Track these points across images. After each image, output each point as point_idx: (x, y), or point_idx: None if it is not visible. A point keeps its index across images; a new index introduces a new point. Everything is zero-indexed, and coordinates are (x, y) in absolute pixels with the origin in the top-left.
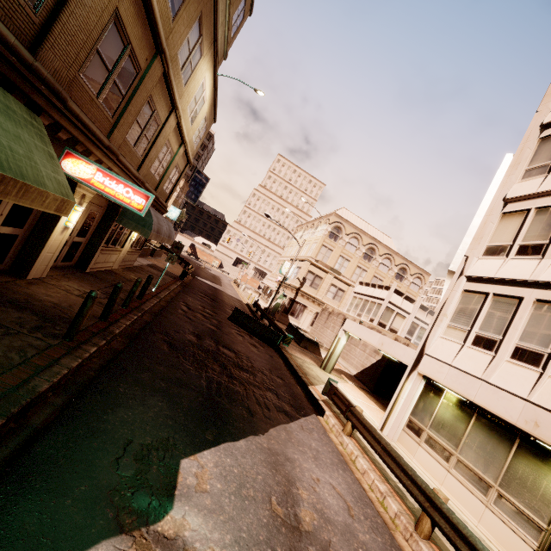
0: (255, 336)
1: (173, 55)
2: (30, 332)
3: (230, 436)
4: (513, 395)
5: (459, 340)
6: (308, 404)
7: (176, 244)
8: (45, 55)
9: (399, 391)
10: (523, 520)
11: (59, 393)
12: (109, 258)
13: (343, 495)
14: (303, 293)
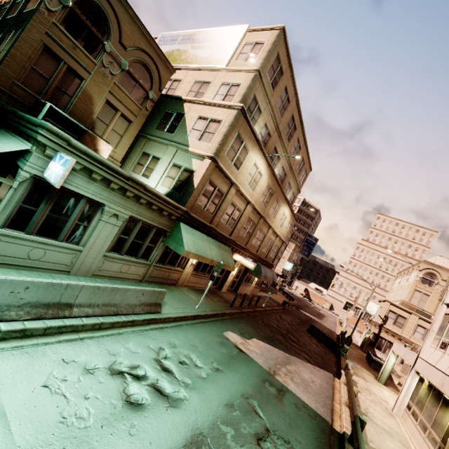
0: (322, 343)
1: (267, 214)
2: (223, 303)
3: (273, 346)
4: (440, 371)
5: (435, 346)
6: (334, 373)
7: (274, 282)
8: (232, 235)
9: (404, 383)
10: (433, 441)
11: (228, 316)
12: (246, 288)
13: (315, 381)
14: (386, 329)
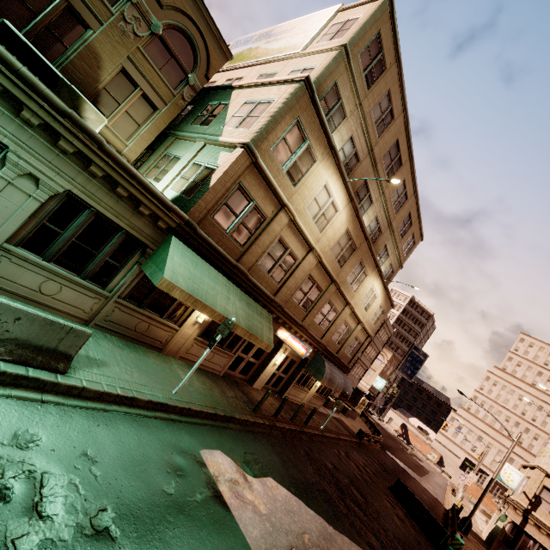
0: (414, 519)
1: (343, 280)
2: (242, 402)
3: (306, 502)
4: None
5: None
6: None
7: (343, 393)
8: (279, 295)
9: None
10: None
11: (241, 426)
12: (299, 394)
13: None
14: (537, 521)
